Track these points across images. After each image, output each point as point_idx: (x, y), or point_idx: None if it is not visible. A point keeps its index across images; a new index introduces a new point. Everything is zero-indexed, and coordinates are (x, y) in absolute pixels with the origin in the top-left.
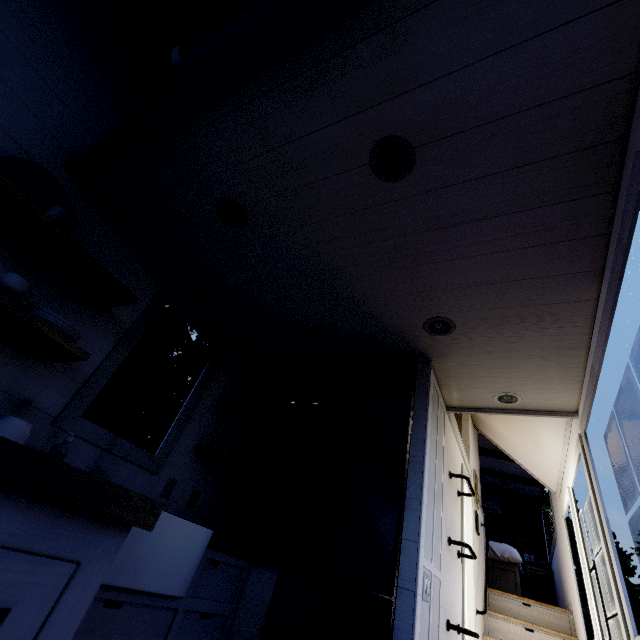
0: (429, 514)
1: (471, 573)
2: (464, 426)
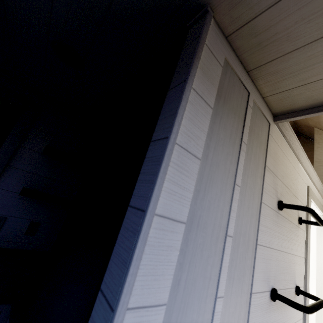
0: (193, 300)
1: (321, 284)
2: (316, 149)
